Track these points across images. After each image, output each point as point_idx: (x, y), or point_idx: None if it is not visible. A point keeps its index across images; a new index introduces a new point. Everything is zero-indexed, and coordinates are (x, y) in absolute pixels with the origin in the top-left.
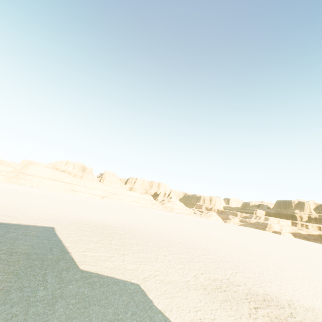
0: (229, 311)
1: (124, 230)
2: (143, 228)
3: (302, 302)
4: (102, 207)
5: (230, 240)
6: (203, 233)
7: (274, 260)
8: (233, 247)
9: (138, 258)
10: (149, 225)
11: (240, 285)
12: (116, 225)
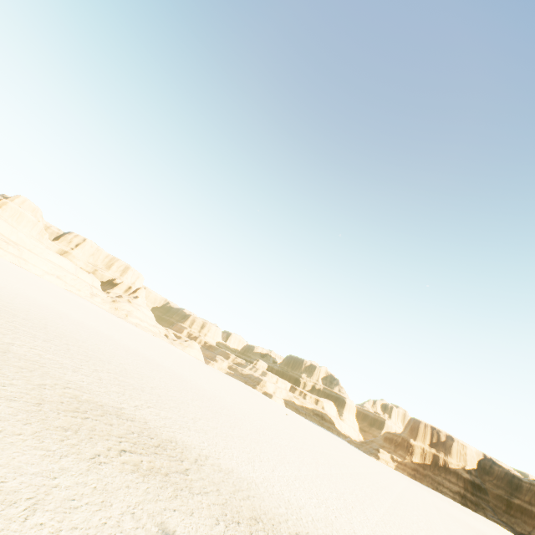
0: (49, 443)
1: None
2: (18, 304)
3: (223, 461)
4: None
5: (191, 379)
6: (151, 357)
7: (234, 415)
8: (185, 386)
9: None
10: (43, 308)
11: (135, 421)
12: None
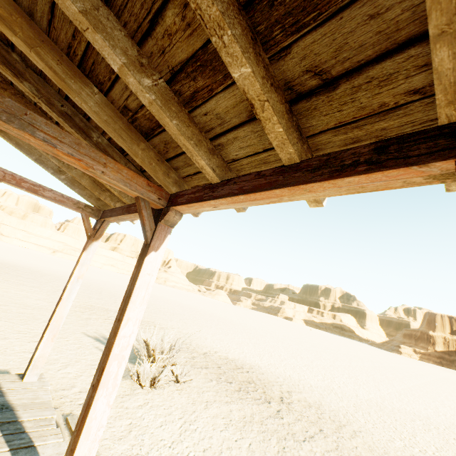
0: None
1: (32, 271)
2: None
3: (187, 331)
4: (38, 258)
5: (204, 308)
6: (173, 299)
7: (229, 322)
8: (192, 310)
9: (5, 280)
10: (93, 280)
11: None
12: (28, 267)
